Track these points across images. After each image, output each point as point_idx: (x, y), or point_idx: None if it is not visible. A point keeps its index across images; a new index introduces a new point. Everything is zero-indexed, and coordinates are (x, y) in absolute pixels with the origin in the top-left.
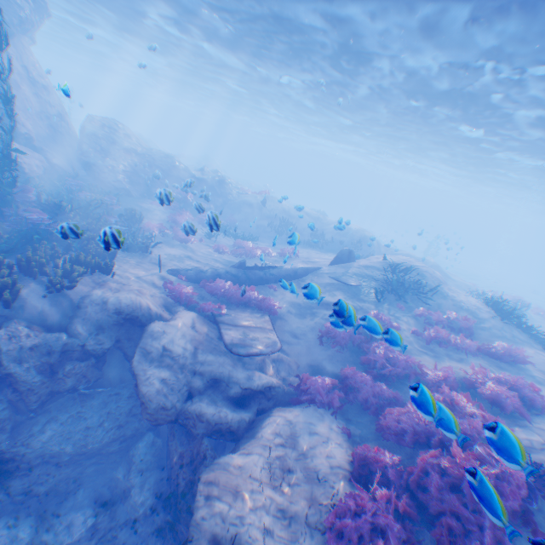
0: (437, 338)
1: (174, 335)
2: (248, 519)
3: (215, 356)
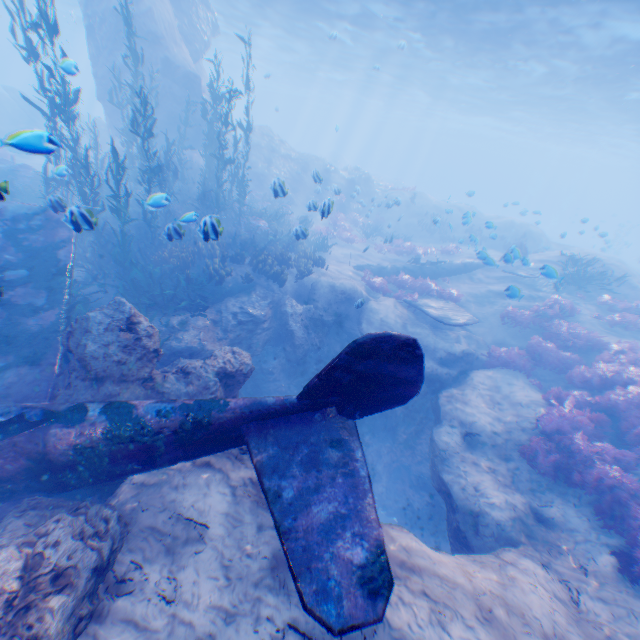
0: (622, 322)
1: (386, 312)
2: (477, 415)
3: (420, 328)
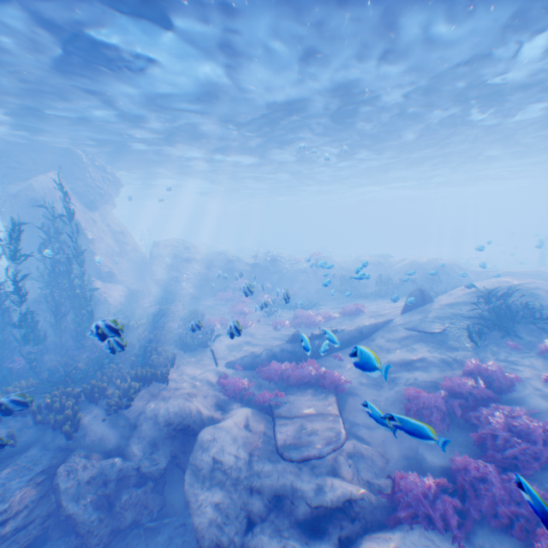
0: None
1: (224, 442)
2: None
3: (273, 462)
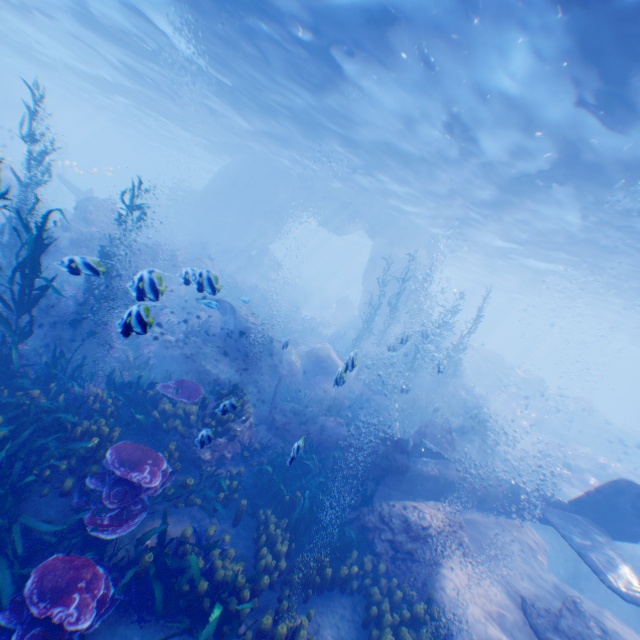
0: None
1: None
2: None
3: None
